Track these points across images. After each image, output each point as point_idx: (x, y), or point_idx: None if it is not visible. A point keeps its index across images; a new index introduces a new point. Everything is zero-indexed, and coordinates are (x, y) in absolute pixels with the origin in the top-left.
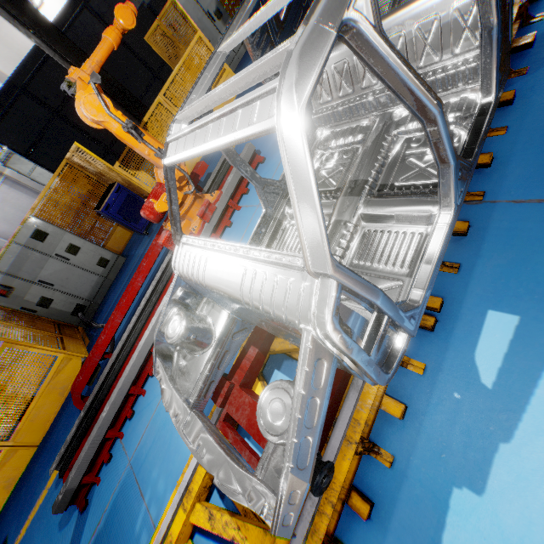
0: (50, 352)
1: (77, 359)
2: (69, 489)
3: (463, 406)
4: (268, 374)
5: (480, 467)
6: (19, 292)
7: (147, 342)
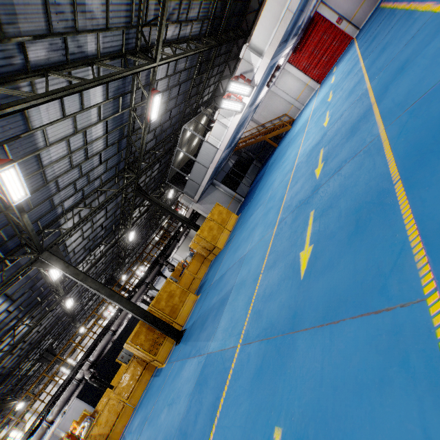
0: None
1: None
2: None
3: None
4: None
5: None
6: None
7: None
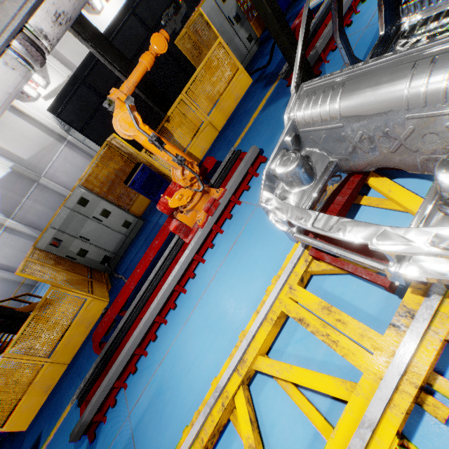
0: (82, 295)
1: (101, 302)
2: (83, 424)
3: None
4: (252, 386)
5: None
6: (65, 244)
7: (152, 314)
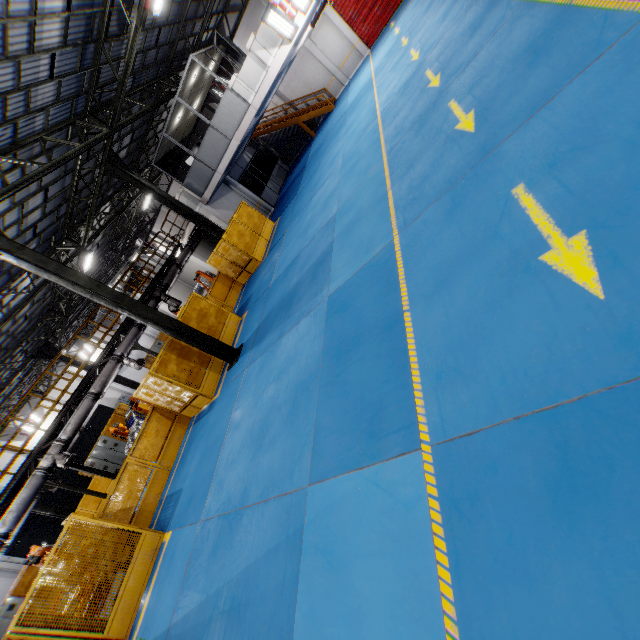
0: None
1: None
2: None
3: None
4: None
5: None
6: None
7: None
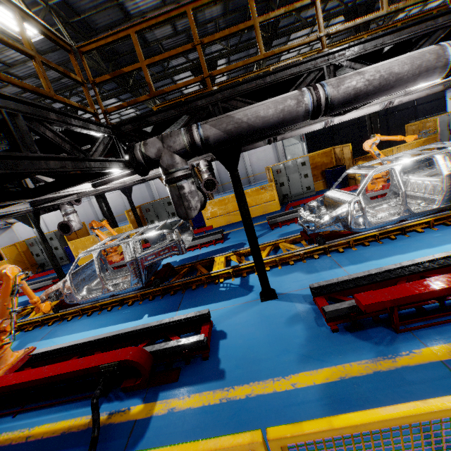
0: (276, 196)
1: (277, 207)
2: (277, 220)
3: (441, 234)
4: None
5: (434, 239)
6: (280, 175)
7: None
